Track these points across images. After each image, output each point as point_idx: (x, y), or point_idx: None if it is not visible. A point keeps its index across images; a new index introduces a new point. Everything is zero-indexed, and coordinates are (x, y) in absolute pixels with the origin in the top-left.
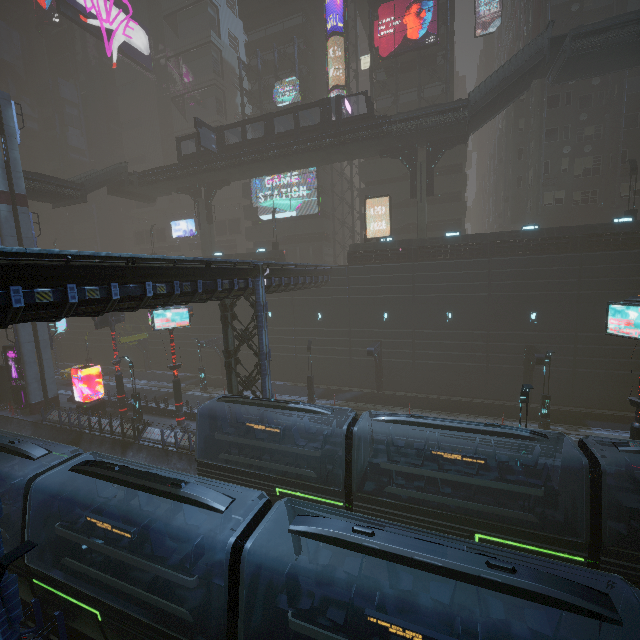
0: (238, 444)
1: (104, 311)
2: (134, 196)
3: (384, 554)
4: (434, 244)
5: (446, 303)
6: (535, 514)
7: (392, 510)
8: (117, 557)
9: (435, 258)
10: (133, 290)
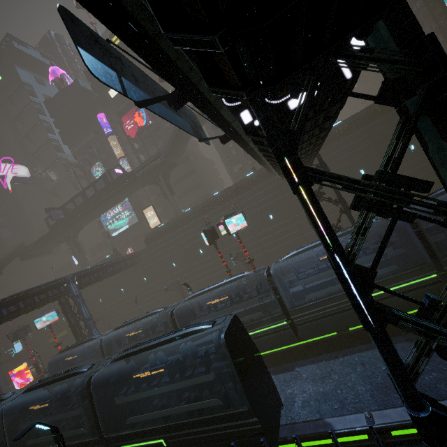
0: None
1: None
2: (37, 255)
3: (42, 385)
4: (178, 220)
5: (196, 246)
6: None
7: None
8: None
9: (182, 226)
10: None
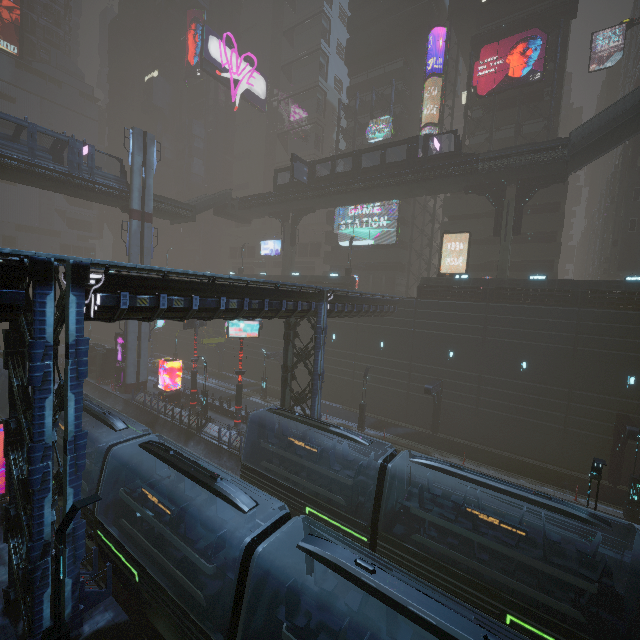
0: (280, 455)
1: (185, 318)
2: (233, 217)
3: (380, 595)
4: (514, 286)
5: (521, 351)
6: (589, 614)
7: (416, 560)
8: (158, 529)
9: (513, 301)
10: (210, 303)
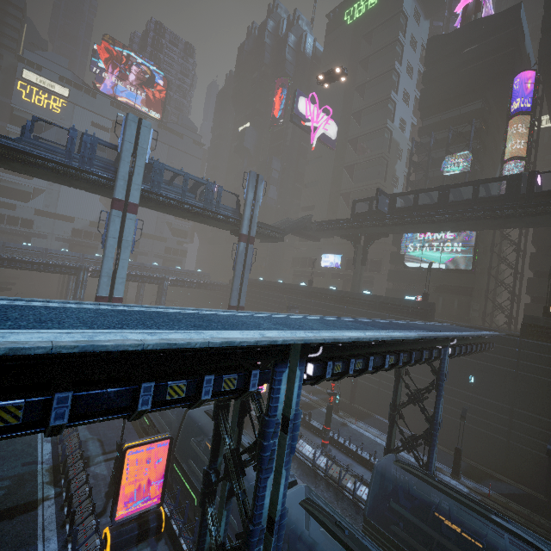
0: (404, 517)
1: (355, 376)
2: (307, 237)
3: None
4: None
5: None
6: None
7: None
8: None
9: None
10: (377, 361)
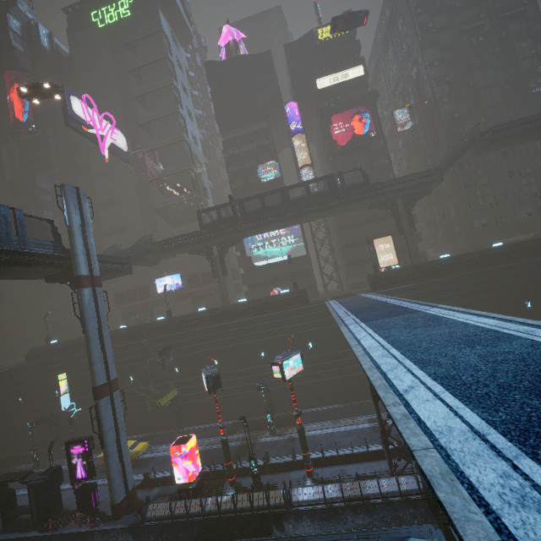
0: None
1: None
2: (145, 262)
3: None
4: (439, 265)
5: (463, 307)
6: None
7: None
8: None
9: (443, 275)
10: None
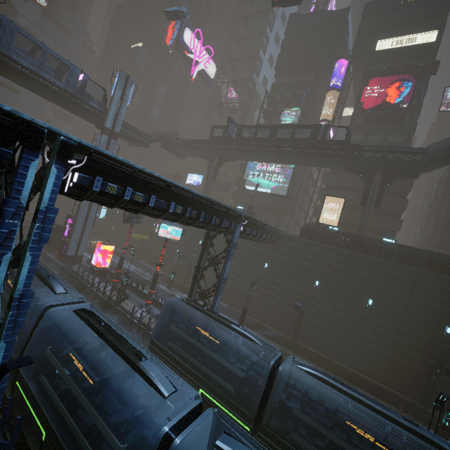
0: (183, 338)
1: (140, 211)
2: (174, 152)
3: None
4: (372, 243)
5: (370, 291)
6: None
7: None
8: (76, 395)
9: (370, 253)
10: (162, 204)
